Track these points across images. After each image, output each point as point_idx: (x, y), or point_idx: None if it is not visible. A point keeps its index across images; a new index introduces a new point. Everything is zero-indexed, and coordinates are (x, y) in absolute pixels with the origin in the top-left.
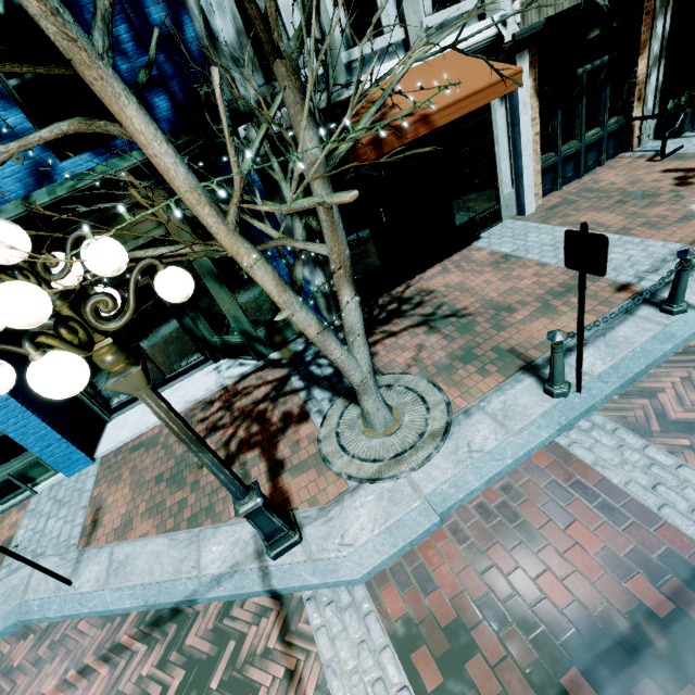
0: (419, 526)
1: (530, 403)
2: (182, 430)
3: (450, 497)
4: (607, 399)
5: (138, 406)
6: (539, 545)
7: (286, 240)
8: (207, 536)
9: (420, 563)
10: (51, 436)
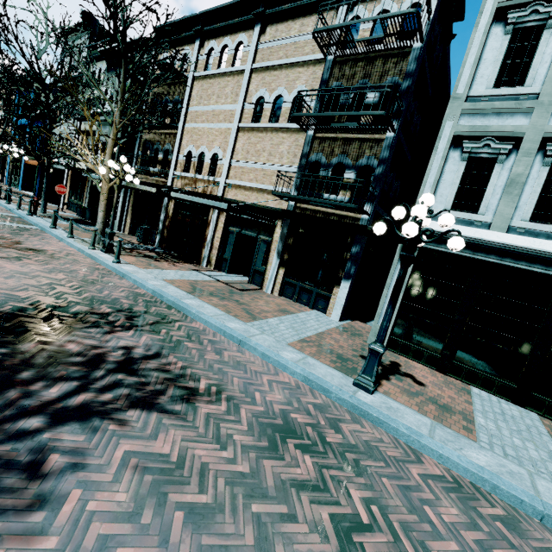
0: None
1: None
2: None
3: None
4: None
5: None
6: None
7: None
8: None
9: None
10: (21, 182)
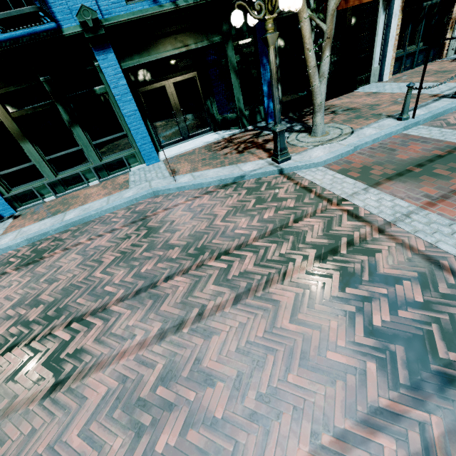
0: (345, 149)
1: (391, 123)
2: (275, 74)
3: (357, 143)
4: (425, 121)
5: (174, 146)
6: (396, 151)
7: (314, 17)
8: (242, 165)
9: (345, 160)
10: (147, 138)
